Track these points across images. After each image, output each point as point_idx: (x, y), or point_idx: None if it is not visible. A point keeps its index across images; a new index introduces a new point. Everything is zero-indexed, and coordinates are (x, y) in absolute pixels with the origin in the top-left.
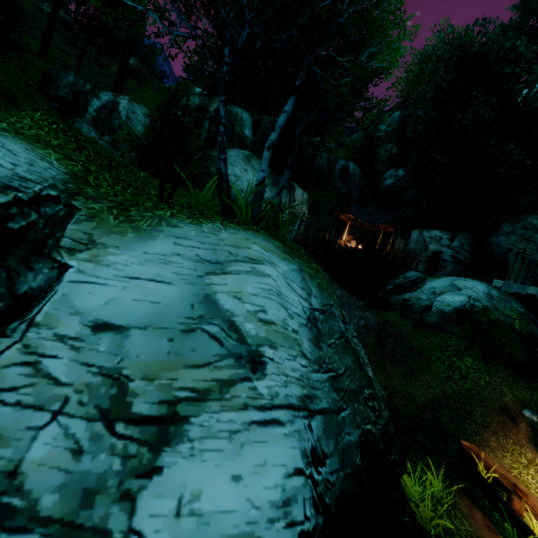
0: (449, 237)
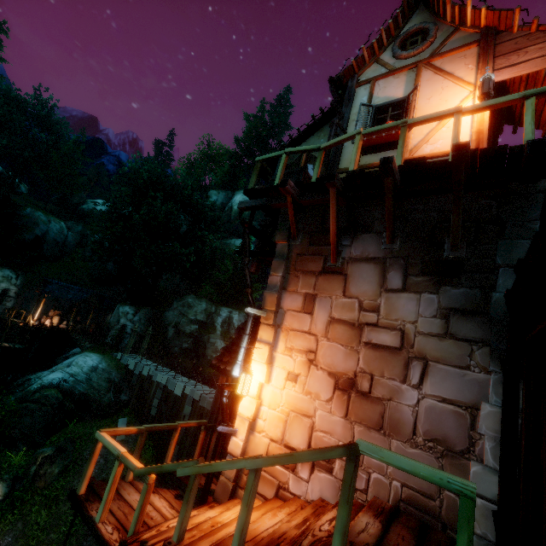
0: (134, 312)
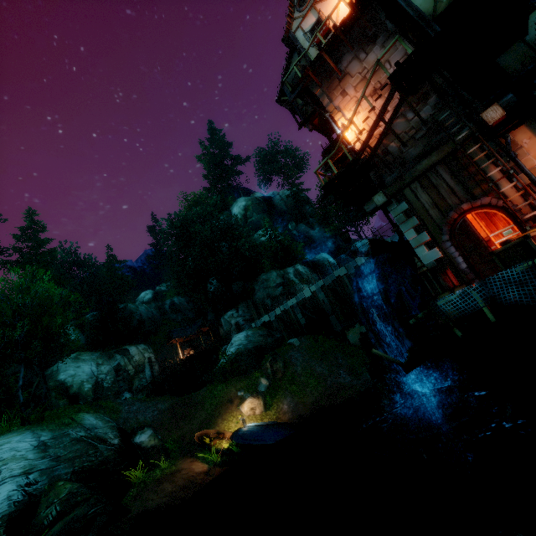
0: (236, 311)
